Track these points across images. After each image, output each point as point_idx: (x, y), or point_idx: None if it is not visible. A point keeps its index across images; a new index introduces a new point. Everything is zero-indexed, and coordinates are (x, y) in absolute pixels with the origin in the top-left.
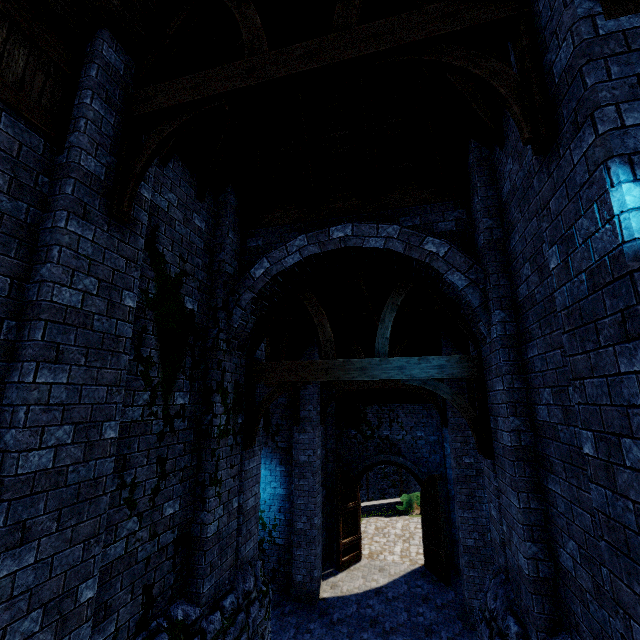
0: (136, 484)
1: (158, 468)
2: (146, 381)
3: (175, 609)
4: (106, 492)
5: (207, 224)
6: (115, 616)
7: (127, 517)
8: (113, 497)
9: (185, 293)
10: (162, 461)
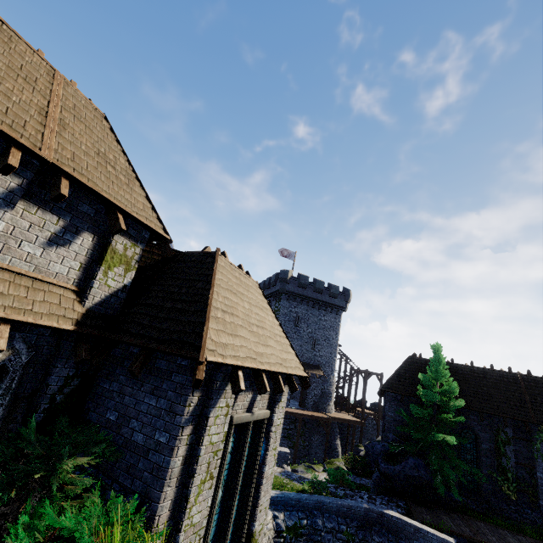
0: None
1: None
2: None
3: None
4: None
5: None
6: None
7: None
8: None
9: None
10: None
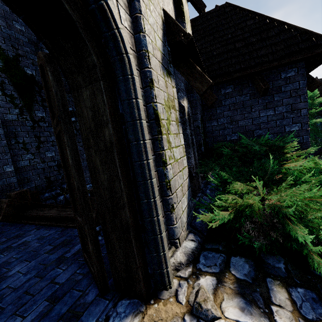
0: (26, 143)
1: (36, 139)
2: (14, 105)
3: (64, 186)
4: (3, 140)
5: (26, 28)
6: (33, 182)
7: (26, 153)
8: (15, 146)
9: (24, 66)
10: (38, 137)
